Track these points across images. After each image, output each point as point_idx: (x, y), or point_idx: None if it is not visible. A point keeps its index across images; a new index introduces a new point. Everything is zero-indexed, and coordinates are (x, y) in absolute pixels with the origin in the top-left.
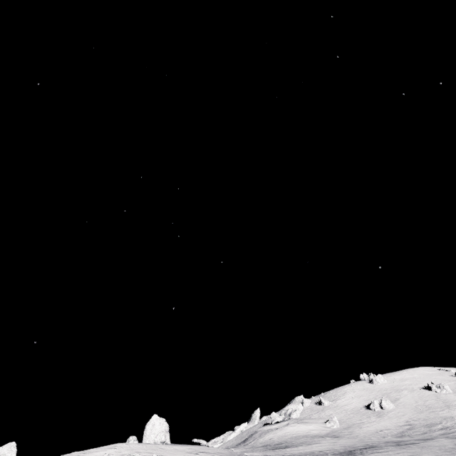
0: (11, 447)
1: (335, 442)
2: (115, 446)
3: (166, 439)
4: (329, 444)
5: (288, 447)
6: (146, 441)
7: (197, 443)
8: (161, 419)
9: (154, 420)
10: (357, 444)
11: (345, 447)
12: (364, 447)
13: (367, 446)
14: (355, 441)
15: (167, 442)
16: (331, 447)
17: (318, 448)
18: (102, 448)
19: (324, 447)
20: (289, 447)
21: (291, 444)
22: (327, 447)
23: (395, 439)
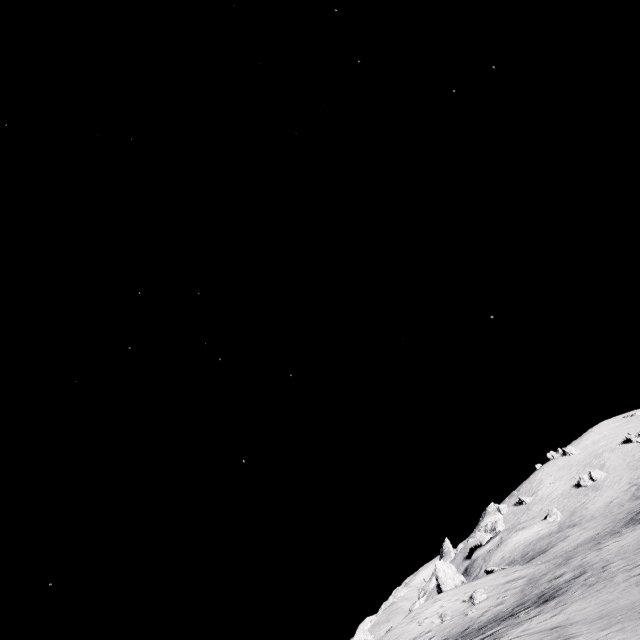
0: (364, 632)
1: (586, 528)
2: (435, 599)
3: (463, 579)
4: (584, 530)
5: (543, 551)
6: (446, 588)
7: (490, 571)
8: (445, 563)
9: (440, 565)
10: (618, 517)
11: (615, 522)
12: (635, 514)
13: (634, 512)
14: (603, 519)
15: (465, 581)
16: (596, 529)
17: (584, 536)
18: (426, 606)
19: (590, 532)
20: (545, 550)
21: (541, 549)
22: (593, 531)
23: (638, 501)
